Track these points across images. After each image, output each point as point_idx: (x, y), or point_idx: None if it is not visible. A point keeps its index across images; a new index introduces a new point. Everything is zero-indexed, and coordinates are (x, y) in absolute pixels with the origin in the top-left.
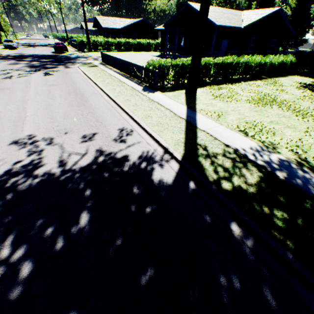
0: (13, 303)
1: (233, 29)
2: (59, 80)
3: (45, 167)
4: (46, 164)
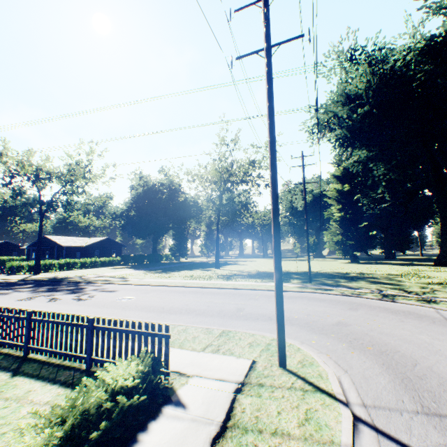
0: None
1: (82, 246)
2: None
3: None
4: None
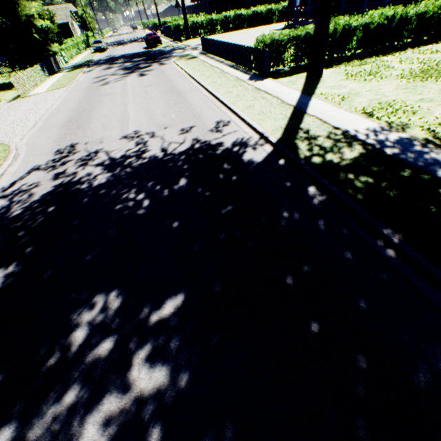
0: (141, 215)
1: None
2: (154, 80)
3: (151, 152)
4: (151, 151)
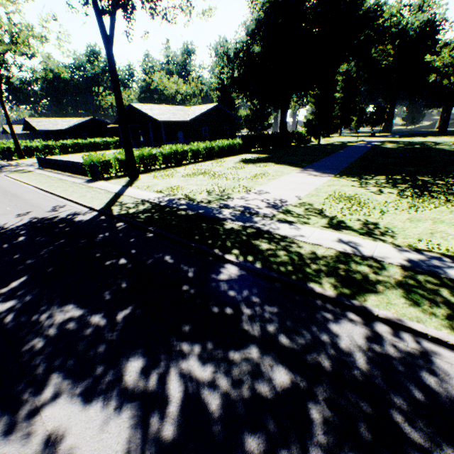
0: None
1: (183, 122)
2: None
3: None
4: None
